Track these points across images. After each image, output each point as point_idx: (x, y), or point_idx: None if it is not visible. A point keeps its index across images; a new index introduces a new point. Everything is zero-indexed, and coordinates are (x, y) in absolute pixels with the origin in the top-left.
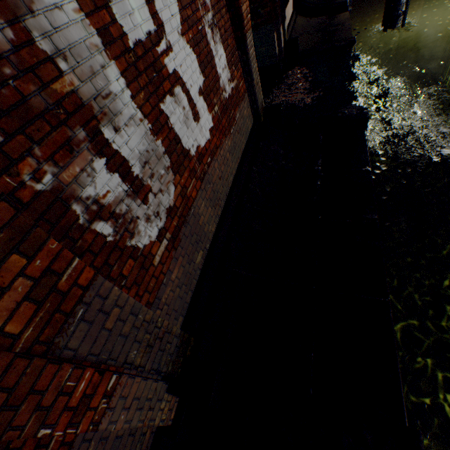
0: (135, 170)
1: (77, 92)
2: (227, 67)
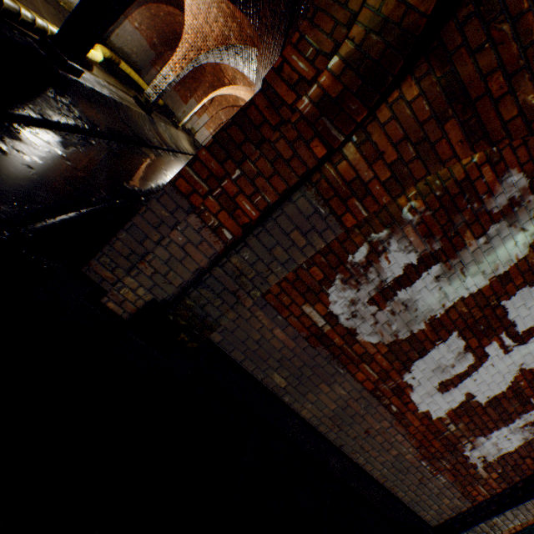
0: (401, 292)
1: (464, 248)
2: (499, 454)
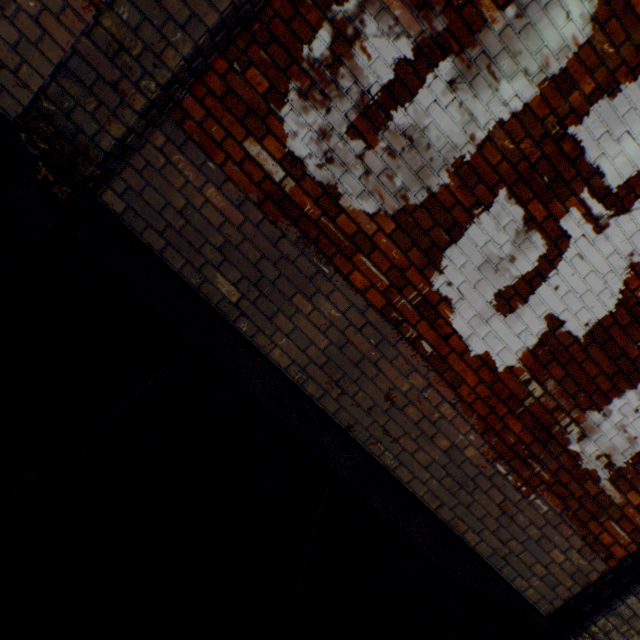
0: (399, 115)
1: (486, 28)
2: (633, 450)
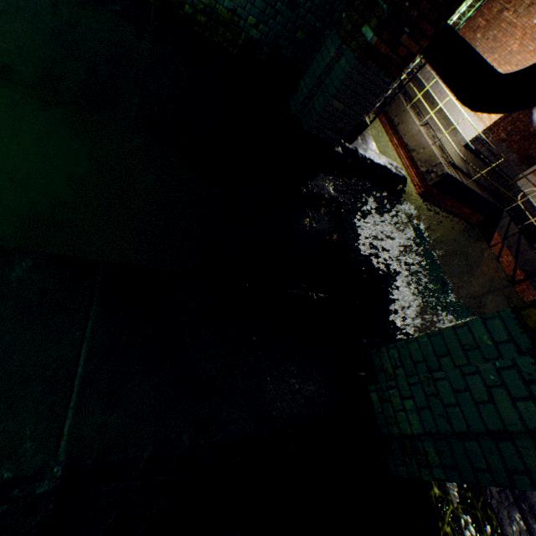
0: None
1: None
2: None
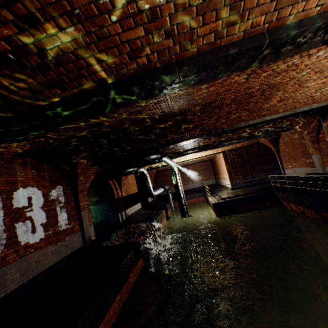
0: None
1: None
2: (67, 219)
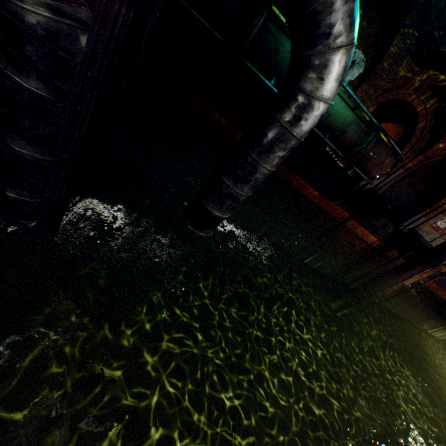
0: None
1: None
2: None
